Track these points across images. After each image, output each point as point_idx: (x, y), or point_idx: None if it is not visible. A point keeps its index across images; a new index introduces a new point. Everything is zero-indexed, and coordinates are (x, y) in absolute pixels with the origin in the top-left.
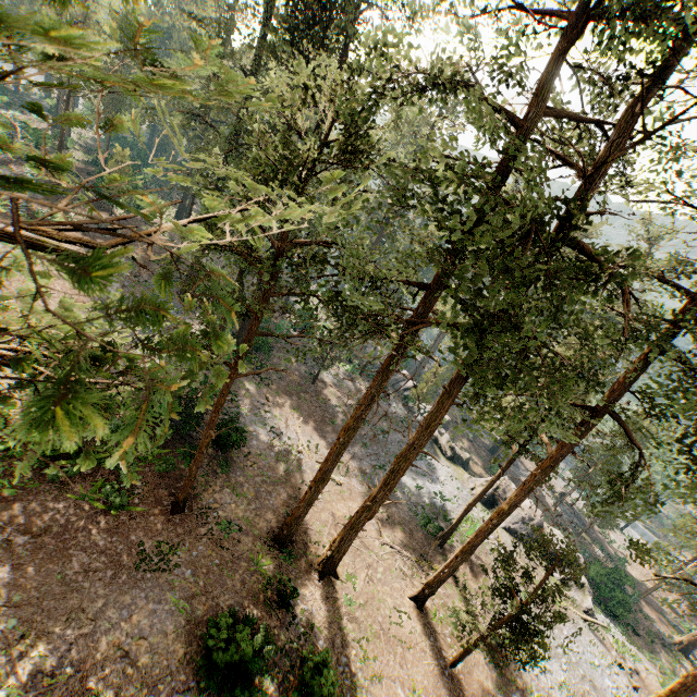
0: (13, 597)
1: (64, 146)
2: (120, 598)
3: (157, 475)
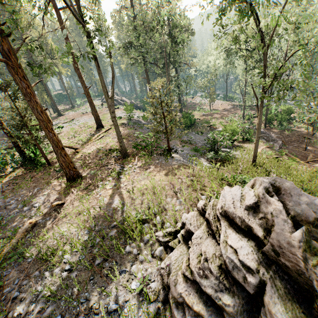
0: None
1: None
2: None
3: None
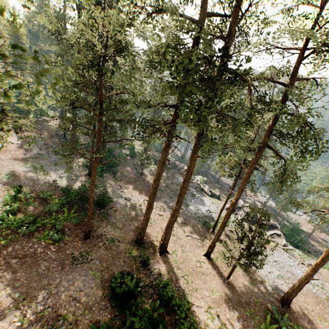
0: (15, 284)
1: None
2: (67, 277)
3: (74, 225)
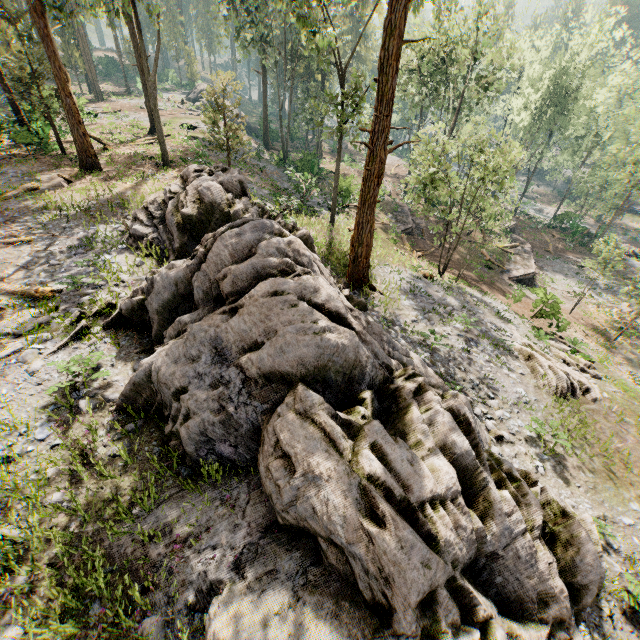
0: None
1: None
2: None
3: None
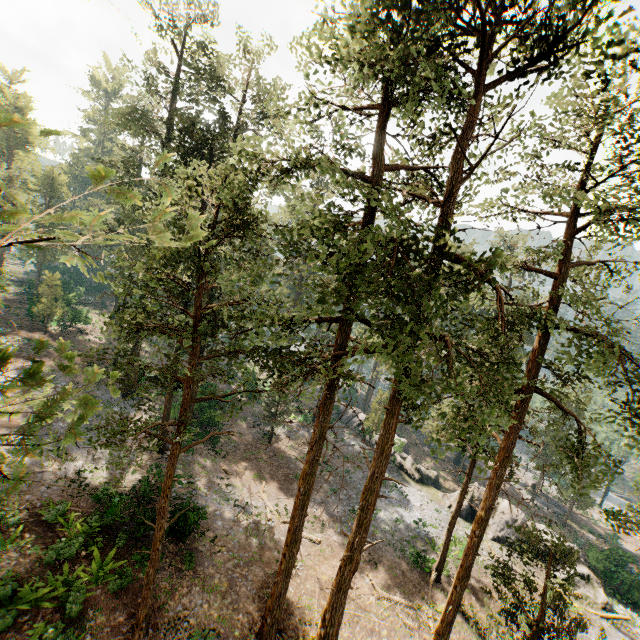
0: None
1: None
2: None
3: (111, 595)
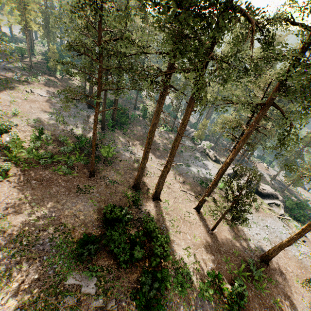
0: (33, 197)
1: (33, 54)
2: (71, 200)
3: (83, 165)
